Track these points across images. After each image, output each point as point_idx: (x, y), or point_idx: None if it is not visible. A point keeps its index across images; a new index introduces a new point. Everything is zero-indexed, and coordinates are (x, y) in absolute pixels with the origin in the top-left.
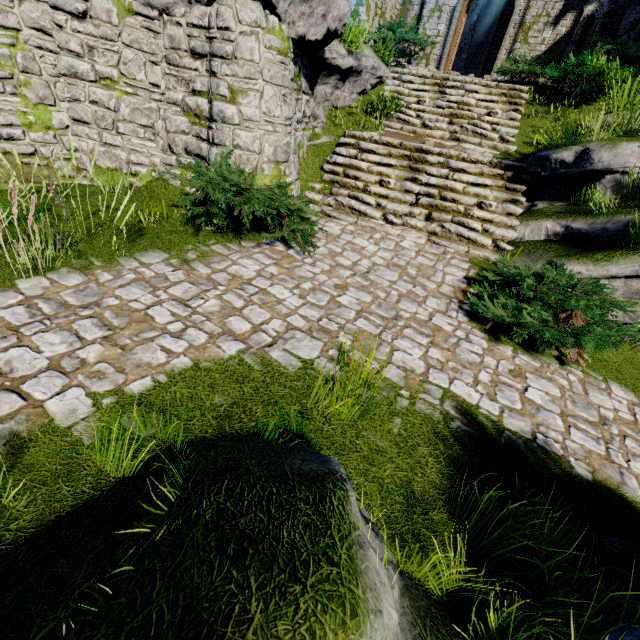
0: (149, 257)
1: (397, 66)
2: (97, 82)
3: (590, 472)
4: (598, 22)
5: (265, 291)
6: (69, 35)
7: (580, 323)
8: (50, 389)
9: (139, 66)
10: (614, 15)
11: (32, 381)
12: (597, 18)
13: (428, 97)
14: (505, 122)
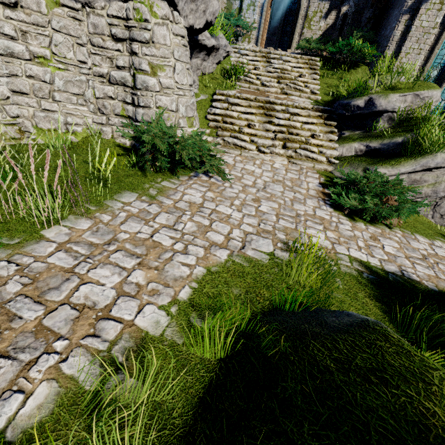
0: (125, 197)
1: (232, 43)
2: (31, 60)
3: (435, 286)
4: (350, 17)
5: (216, 210)
6: (2, 21)
7: (395, 203)
8: (131, 310)
9: (68, 47)
10: (358, 13)
11: (115, 308)
12: (349, 15)
13: (260, 65)
14: (311, 81)
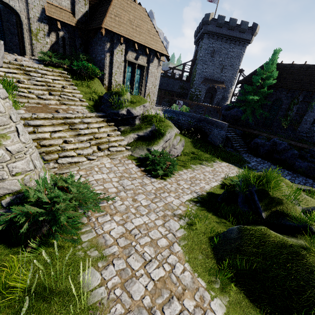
0: (92, 280)
1: None
2: None
3: (204, 192)
4: (67, 40)
5: (137, 226)
6: None
7: (170, 163)
8: None
9: None
10: (71, 38)
11: None
12: (66, 38)
13: (22, 78)
14: (74, 91)
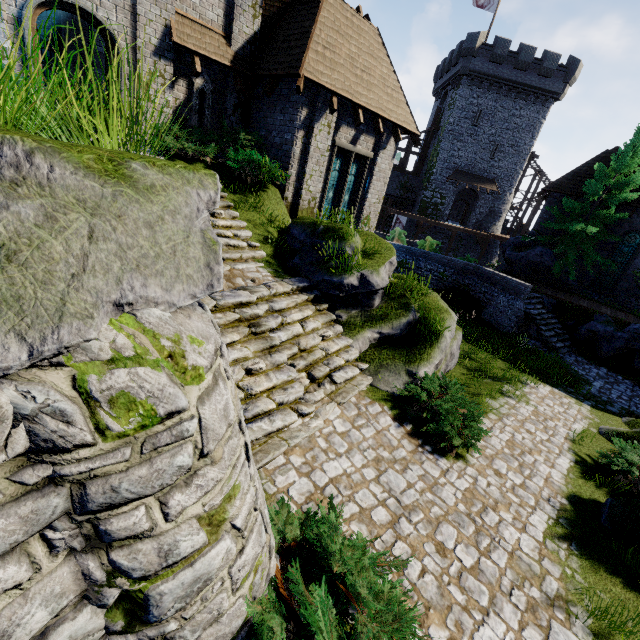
0: None
1: None
2: None
3: (562, 497)
4: (210, 97)
5: None
6: None
7: (464, 410)
8: None
9: None
10: (218, 93)
11: None
12: (208, 93)
13: None
14: (236, 224)
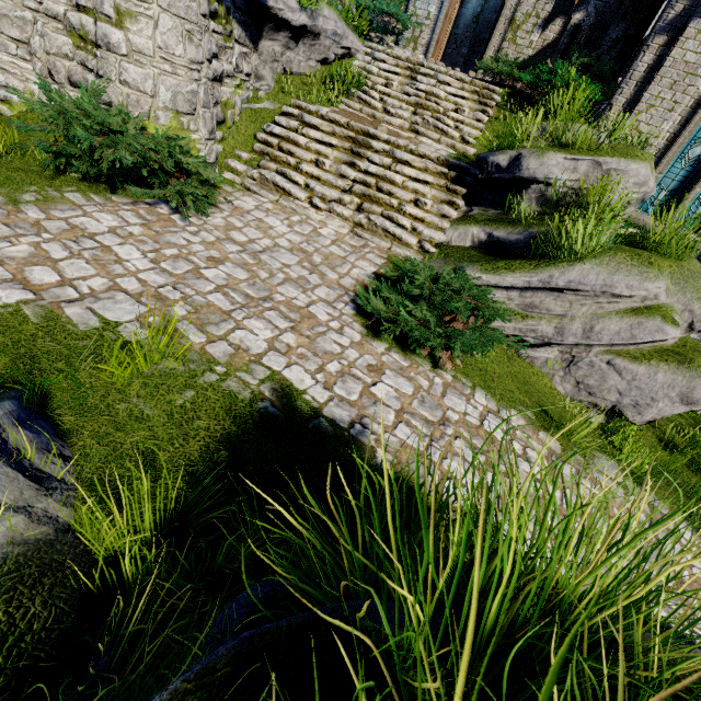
0: None
1: (379, 43)
2: None
3: (393, 464)
4: (584, 33)
5: (107, 248)
6: None
7: (458, 326)
8: None
9: None
10: (600, 29)
11: None
12: (583, 29)
13: (398, 81)
14: (470, 122)
